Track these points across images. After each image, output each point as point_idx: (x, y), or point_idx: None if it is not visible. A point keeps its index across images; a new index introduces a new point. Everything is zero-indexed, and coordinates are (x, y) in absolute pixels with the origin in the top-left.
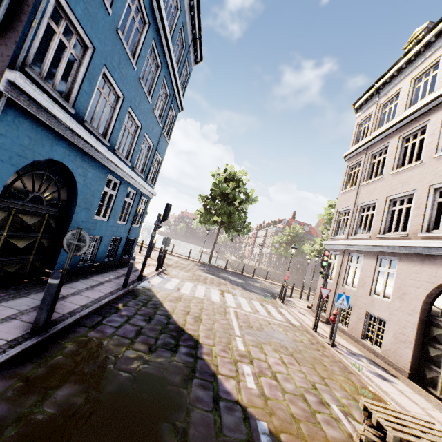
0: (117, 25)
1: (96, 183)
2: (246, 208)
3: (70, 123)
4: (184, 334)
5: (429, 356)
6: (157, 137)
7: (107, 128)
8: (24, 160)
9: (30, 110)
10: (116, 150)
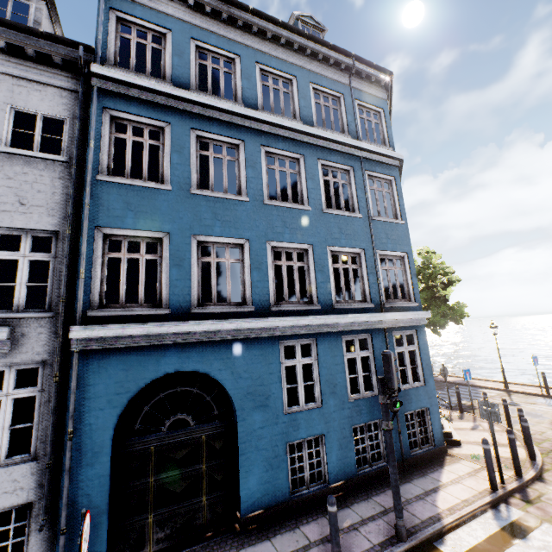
0: (188, 188)
1: (258, 365)
2: None
3: (157, 330)
4: None
5: None
6: (363, 235)
7: (244, 289)
8: (127, 395)
9: (108, 346)
10: (271, 306)
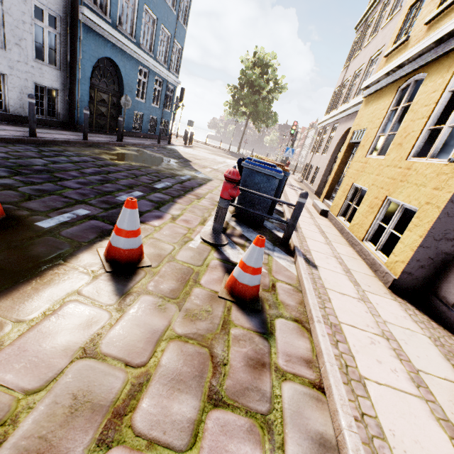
0: None
1: (132, 72)
2: (277, 99)
3: (110, 31)
4: (185, 159)
5: (326, 180)
6: (173, 26)
7: (132, 27)
8: (95, 59)
9: (92, 27)
10: (141, 45)
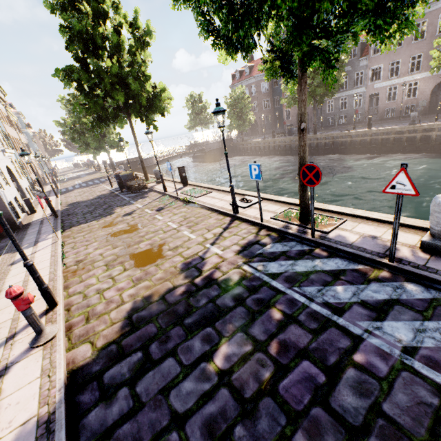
0: None
1: None
2: None
3: None
4: None
5: None
6: None
7: None
8: None
9: None
10: None
